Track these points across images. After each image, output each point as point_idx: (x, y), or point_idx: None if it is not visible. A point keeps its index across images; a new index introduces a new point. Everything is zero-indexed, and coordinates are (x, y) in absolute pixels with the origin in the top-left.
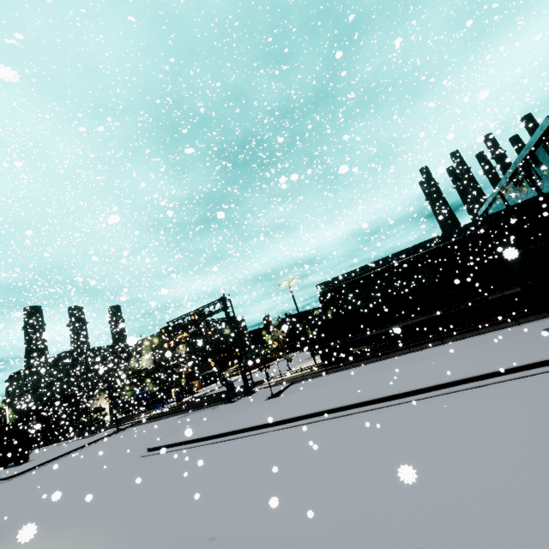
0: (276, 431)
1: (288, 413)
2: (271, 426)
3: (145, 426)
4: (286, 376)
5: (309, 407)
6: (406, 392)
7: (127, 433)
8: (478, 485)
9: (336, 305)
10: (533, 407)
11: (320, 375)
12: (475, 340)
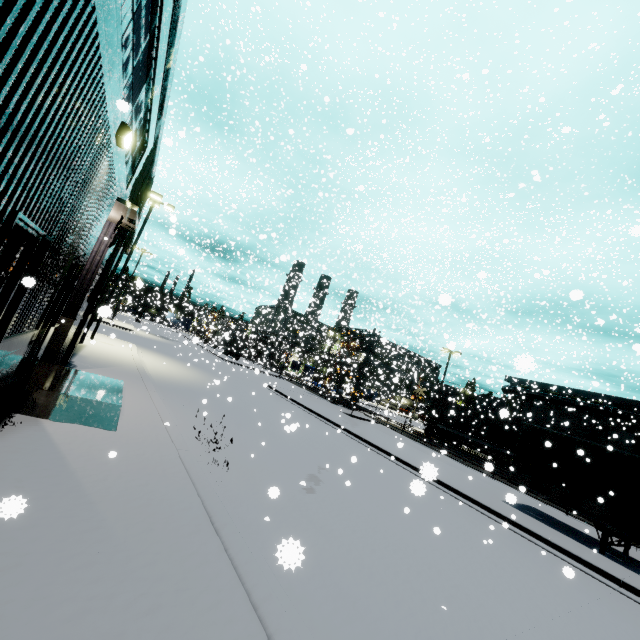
0: (307, 413)
1: (323, 413)
2: (310, 411)
3: (290, 384)
4: (393, 422)
5: (333, 418)
6: (366, 439)
7: (280, 380)
8: (289, 433)
9: (515, 410)
10: (363, 459)
11: (396, 430)
12: (510, 490)
